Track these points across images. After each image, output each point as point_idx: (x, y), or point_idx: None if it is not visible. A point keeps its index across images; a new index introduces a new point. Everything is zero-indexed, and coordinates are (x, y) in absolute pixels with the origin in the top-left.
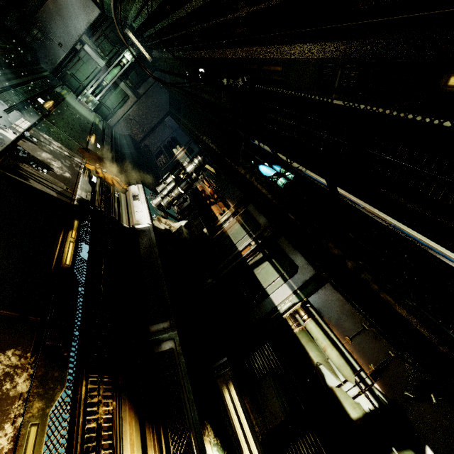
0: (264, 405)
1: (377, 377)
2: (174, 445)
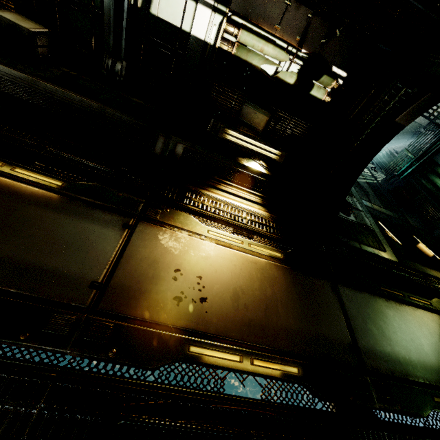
0: (252, 122)
1: (300, 43)
2: (235, 179)
